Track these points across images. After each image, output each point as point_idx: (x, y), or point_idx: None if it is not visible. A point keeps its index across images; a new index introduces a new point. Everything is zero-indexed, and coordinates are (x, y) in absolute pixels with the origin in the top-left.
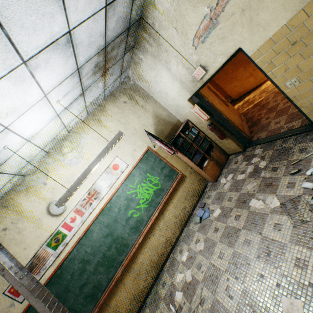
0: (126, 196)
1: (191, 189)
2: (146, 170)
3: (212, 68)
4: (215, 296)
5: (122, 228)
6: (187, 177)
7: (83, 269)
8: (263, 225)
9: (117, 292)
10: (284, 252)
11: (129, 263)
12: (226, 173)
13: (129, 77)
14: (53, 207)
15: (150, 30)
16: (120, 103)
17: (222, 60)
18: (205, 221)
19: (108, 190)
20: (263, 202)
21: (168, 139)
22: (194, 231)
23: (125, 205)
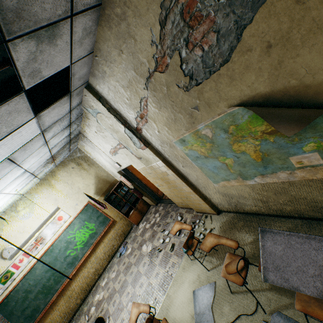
0: (67, 240)
1: (120, 230)
2: (85, 219)
3: (123, 165)
4: (108, 306)
5: (61, 264)
6: (117, 222)
7: (26, 297)
8: (141, 262)
9: (52, 312)
10: (140, 279)
11: (64, 289)
12: (144, 220)
13: (78, 147)
14: (5, 253)
15: (87, 138)
16: (68, 169)
17: (126, 165)
18: (122, 256)
19: (52, 237)
20: (147, 247)
21: (106, 194)
22: (115, 263)
23: (65, 247)
